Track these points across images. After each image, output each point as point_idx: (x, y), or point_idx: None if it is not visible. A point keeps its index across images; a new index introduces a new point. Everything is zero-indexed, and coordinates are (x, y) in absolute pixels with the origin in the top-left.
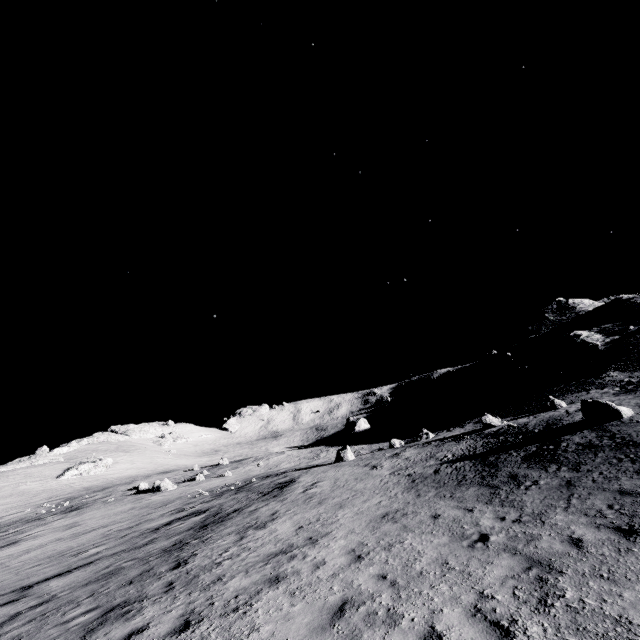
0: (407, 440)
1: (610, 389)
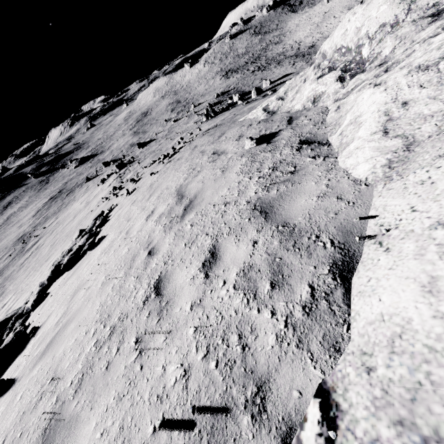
0: None
1: None
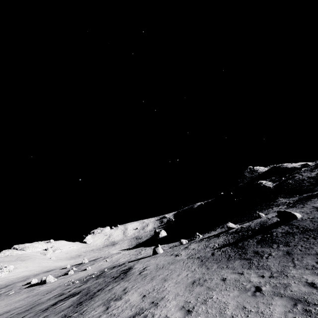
0: (187, 240)
1: (282, 206)
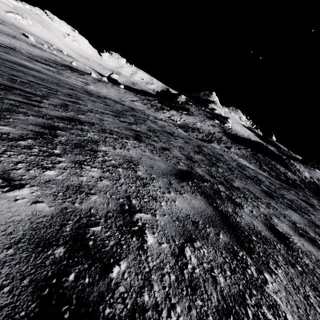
0: None
1: None
